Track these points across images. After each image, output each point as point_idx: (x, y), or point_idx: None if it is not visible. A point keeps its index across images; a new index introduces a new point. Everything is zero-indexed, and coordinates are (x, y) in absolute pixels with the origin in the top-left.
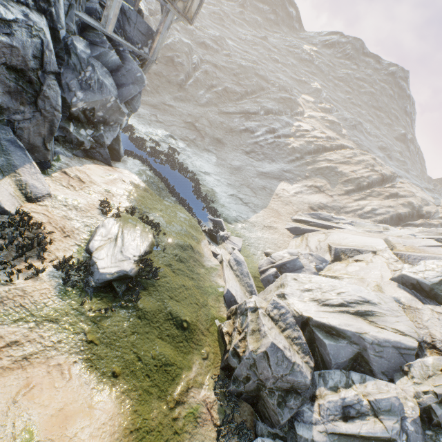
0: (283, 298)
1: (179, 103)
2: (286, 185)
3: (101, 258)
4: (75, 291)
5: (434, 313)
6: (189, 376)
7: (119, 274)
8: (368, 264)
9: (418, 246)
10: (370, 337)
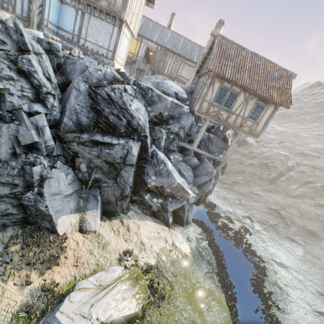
0: None
1: (267, 193)
2: None
3: (72, 300)
4: (26, 320)
5: None
6: None
7: None
8: None
9: None
10: None
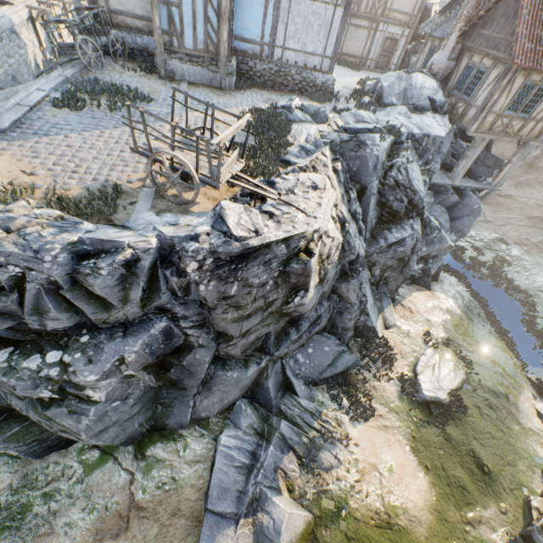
0: None
1: (523, 190)
2: None
3: (423, 381)
4: (406, 399)
5: None
6: (482, 512)
7: (434, 399)
8: None
9: None
10: None
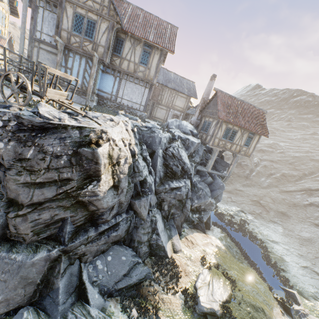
0: None
1: (246, 188)
2: None
3: (201, 294)
4: (189, 311)
5: None
6: None
7: (210, 310)
8: None
9: None
10: None
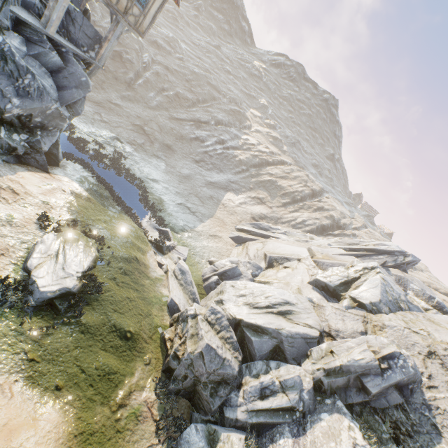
0: (221, 304)
1: (127, 103)
2: (232, 195)
3: (41, 276)
4: (13, 312)
5: (333, 309)
6: (132, 381)
7: (61, 292)
8: (293, 270)
9: (331, 254)
10: (286, 331)
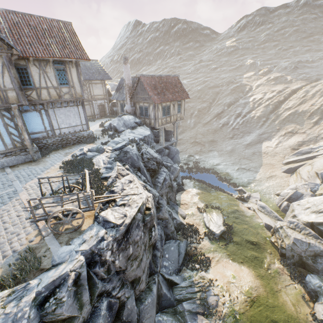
0: (295, 217)
1: (182, 135)
2: (267, 143)
3: (212, 228)
4: (214, 241)
5: None
6: (267, 260)
7: (221, 232)
8: None
9: None
10: None
